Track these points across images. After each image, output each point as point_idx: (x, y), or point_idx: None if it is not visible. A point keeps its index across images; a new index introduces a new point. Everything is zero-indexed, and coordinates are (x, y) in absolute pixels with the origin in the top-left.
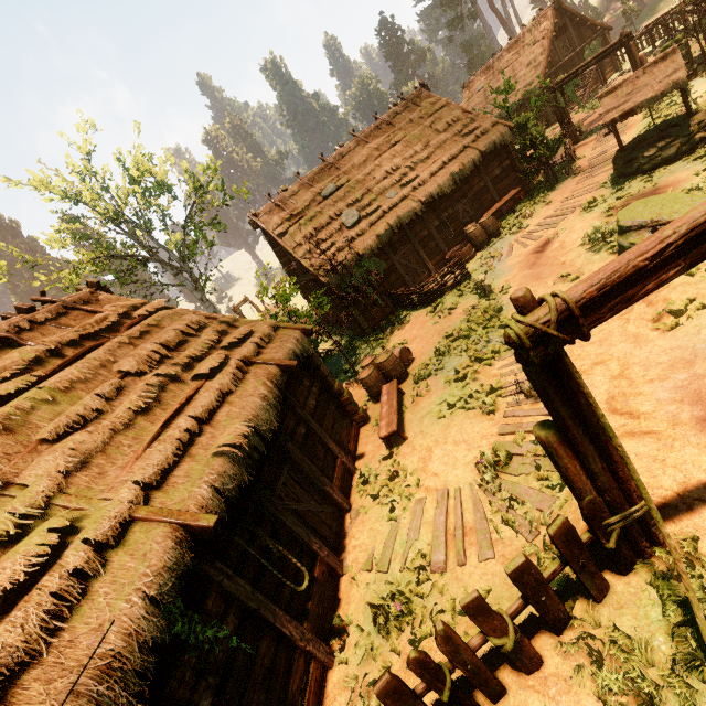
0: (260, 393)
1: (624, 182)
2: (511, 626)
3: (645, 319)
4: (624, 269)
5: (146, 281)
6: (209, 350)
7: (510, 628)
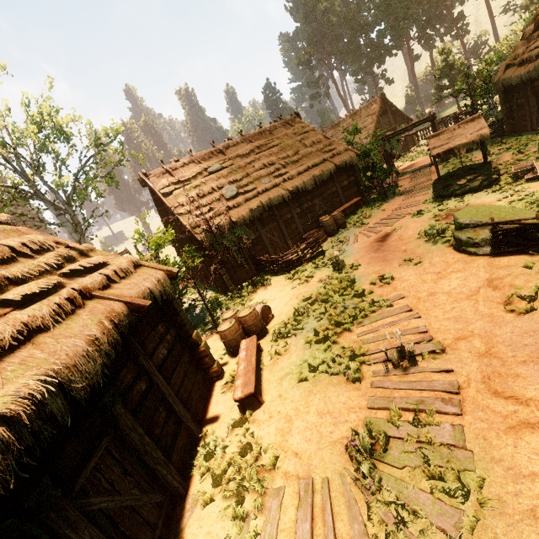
0: (90, 334)
1: (442, 201)
2: None
3: (495, 301)
4: None
5: (23, 215)
6: (40, 274)
7: None
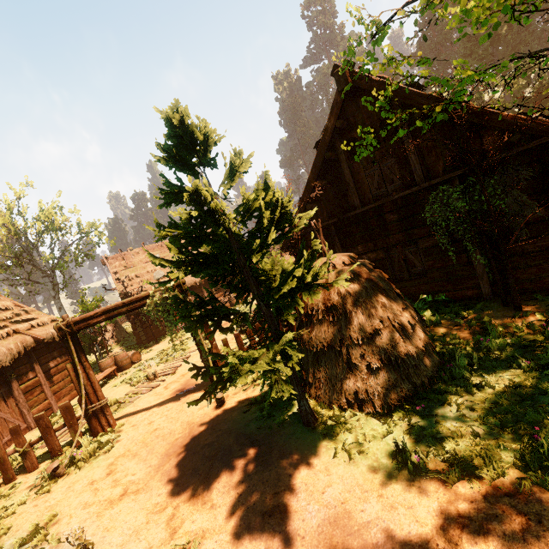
0: (9, 346)
1: None
2: (27, 443)
3: None
4: (88, 315)
5: (17, 275)
6: (1, 321)
7: (26, 443)
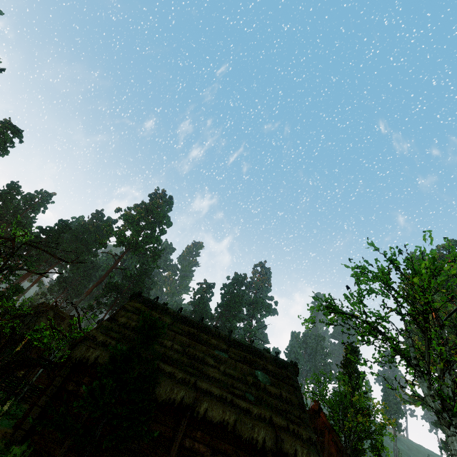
0: None
1: None
2: None
3: None
4: None
5: None
6: None
7: None
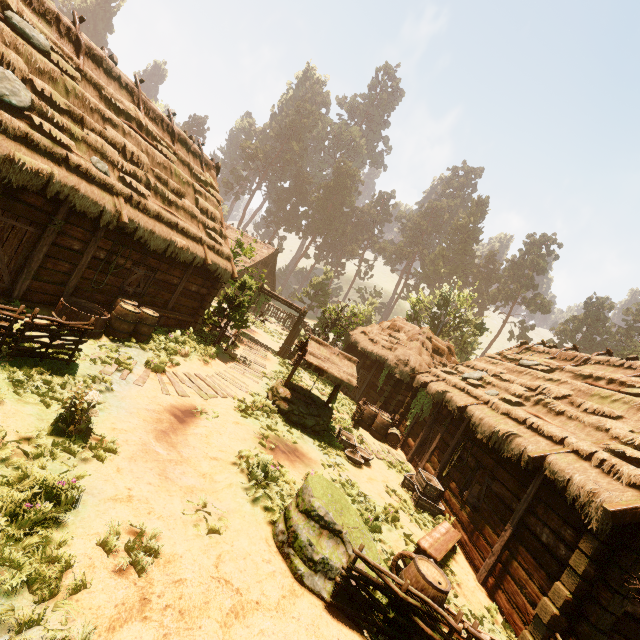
0: None
1: (273, 412)
2: None
3: None
4: None
5: None
6: None
7: None
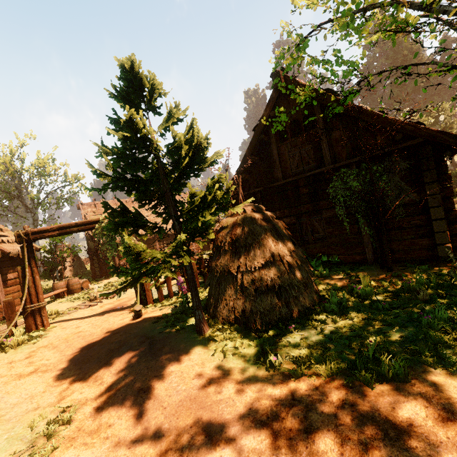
0: None
1: None
2: None
3: None
4: (45, 228)
5: (6, 207)
6: None
7: None
